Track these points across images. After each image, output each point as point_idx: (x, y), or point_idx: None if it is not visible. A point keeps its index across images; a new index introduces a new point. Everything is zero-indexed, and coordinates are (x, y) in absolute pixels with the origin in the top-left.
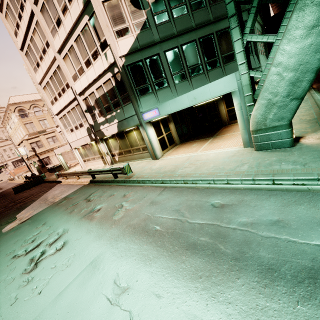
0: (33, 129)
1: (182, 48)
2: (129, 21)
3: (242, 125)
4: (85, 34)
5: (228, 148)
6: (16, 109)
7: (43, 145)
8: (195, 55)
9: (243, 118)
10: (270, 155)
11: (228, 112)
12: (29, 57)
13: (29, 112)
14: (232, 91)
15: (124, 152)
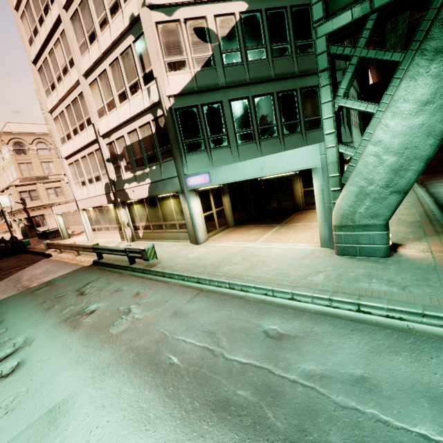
0: (30, 172)
1: (253, 101)
2: (188, 53)
3: (321, 216)
4: (125, 58)
5: (299, 244)
6: (11, 140)
7: (39, 197)
8: (269, 113)
9: (324, 206)
10: (356, 264)
11: (305, 193)
12: (43, 75)
13: (30, 148)
14: (313, 168)
15: (153, 226)
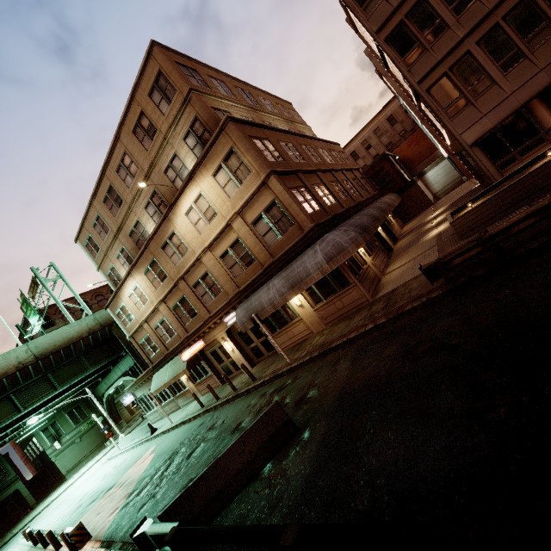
0: None
1: None
2: None
3: None
4: None
5: None
6: None
7: None
8: None
9: None
10: None
11: None
12: None
13: None
14: None
15: None
